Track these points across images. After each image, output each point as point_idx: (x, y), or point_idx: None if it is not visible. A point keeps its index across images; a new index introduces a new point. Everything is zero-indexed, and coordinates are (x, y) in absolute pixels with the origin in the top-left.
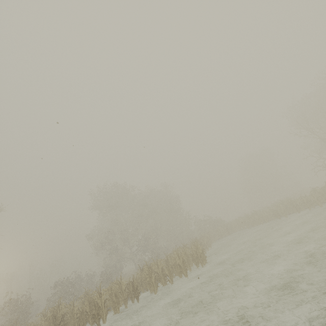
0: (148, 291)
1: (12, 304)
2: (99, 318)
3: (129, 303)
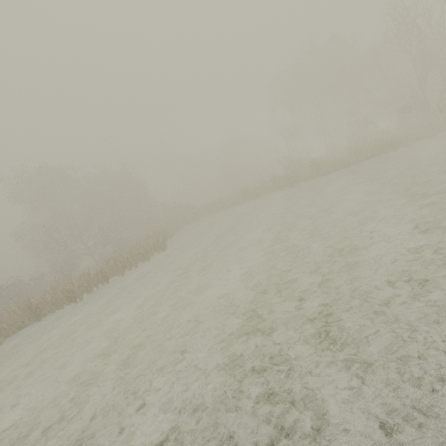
0: (116, 276)
1: None
2: (76, 298)
3: (99, 287)
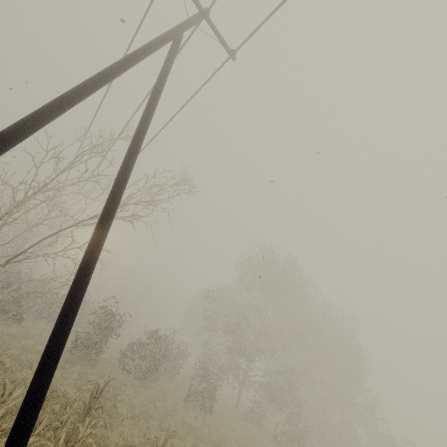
0: None
1: (102, 316)
2: None
3: None
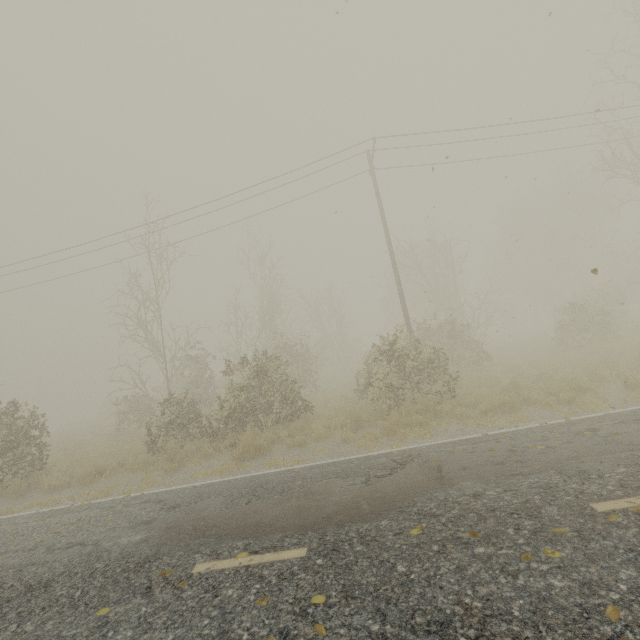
0: None
1: None
2: None
3: None
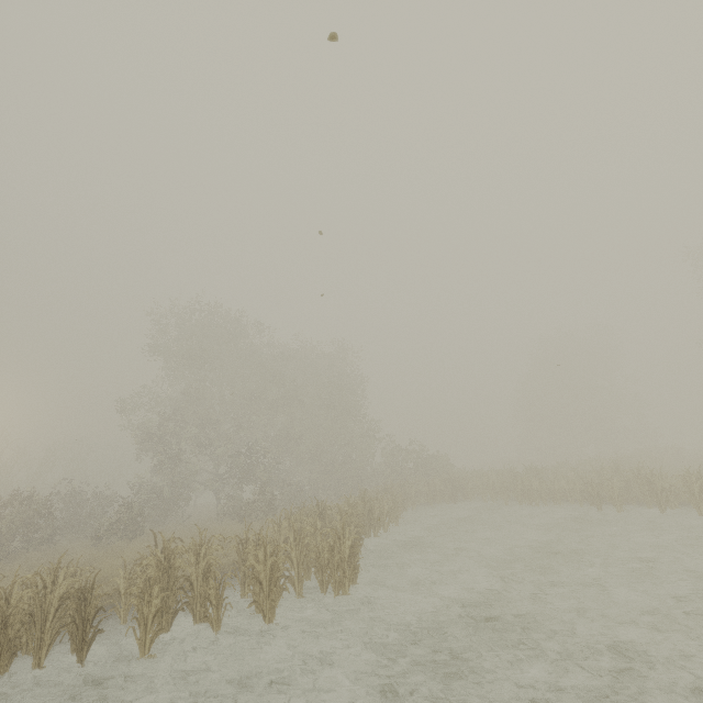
0: None
1: None
2: None
3: None
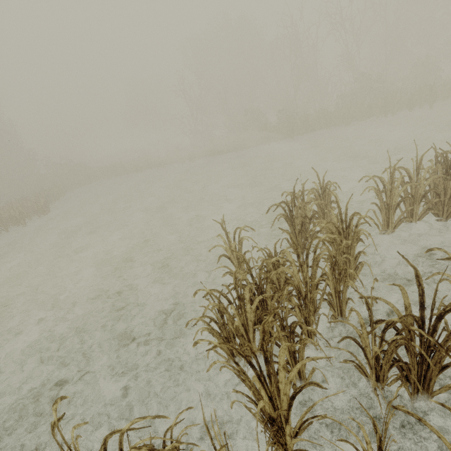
0: None
1: None
2: None
3: None
